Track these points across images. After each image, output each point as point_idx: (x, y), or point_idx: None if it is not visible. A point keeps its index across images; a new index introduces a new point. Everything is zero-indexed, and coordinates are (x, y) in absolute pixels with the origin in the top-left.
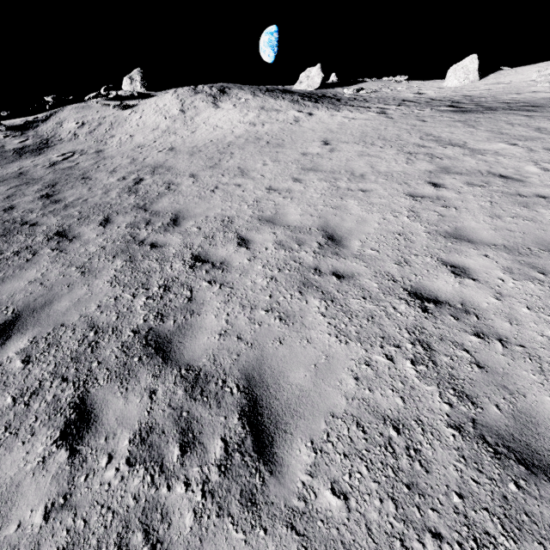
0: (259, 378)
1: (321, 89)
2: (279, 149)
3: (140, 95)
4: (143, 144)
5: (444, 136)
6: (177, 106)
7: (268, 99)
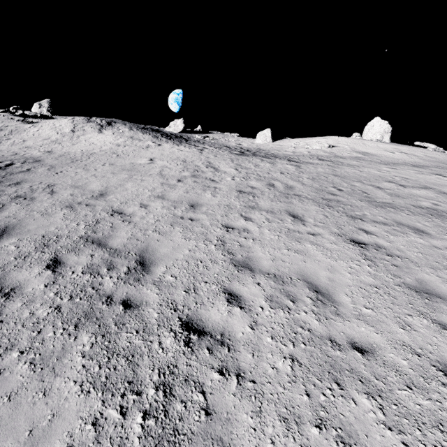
0: (13, 227)
1: (183, 133)
2: (121, 159)
3: (43, 116)
4: (30, 147)
5: (214, 163)
6: (70, 127)
7: (139, 133)
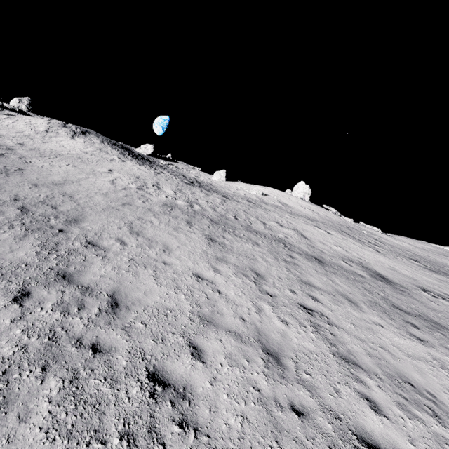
0: None
1: (151, 156)
2: (84, 164)
3: (20, 112)
4: (3, 135)
5: (161, 184)
6: (45, 127)
7: (108, 147)
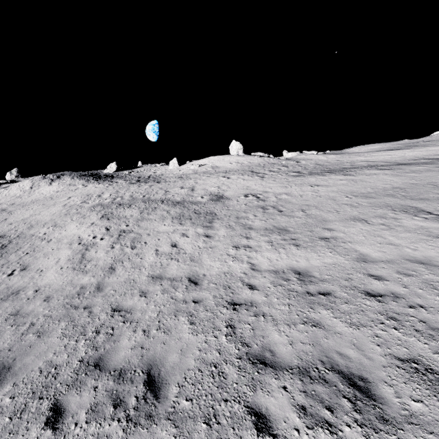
0: None
1: (116, 172)
2: (52, 200)
3: (12, 182)
4: (2, 203)
5: (105, 193)
6: (30, 185)
7: (77, 180)
